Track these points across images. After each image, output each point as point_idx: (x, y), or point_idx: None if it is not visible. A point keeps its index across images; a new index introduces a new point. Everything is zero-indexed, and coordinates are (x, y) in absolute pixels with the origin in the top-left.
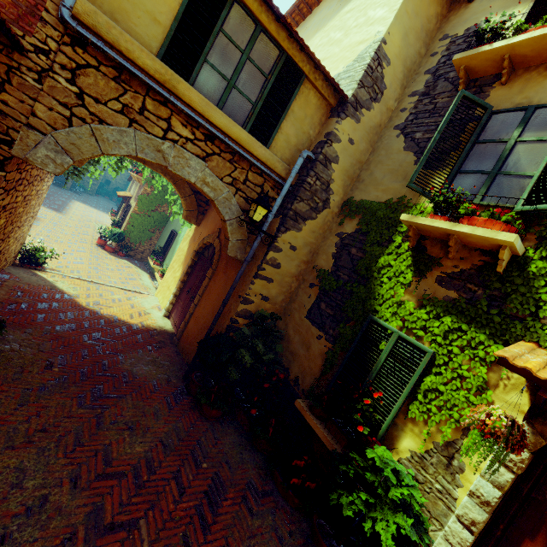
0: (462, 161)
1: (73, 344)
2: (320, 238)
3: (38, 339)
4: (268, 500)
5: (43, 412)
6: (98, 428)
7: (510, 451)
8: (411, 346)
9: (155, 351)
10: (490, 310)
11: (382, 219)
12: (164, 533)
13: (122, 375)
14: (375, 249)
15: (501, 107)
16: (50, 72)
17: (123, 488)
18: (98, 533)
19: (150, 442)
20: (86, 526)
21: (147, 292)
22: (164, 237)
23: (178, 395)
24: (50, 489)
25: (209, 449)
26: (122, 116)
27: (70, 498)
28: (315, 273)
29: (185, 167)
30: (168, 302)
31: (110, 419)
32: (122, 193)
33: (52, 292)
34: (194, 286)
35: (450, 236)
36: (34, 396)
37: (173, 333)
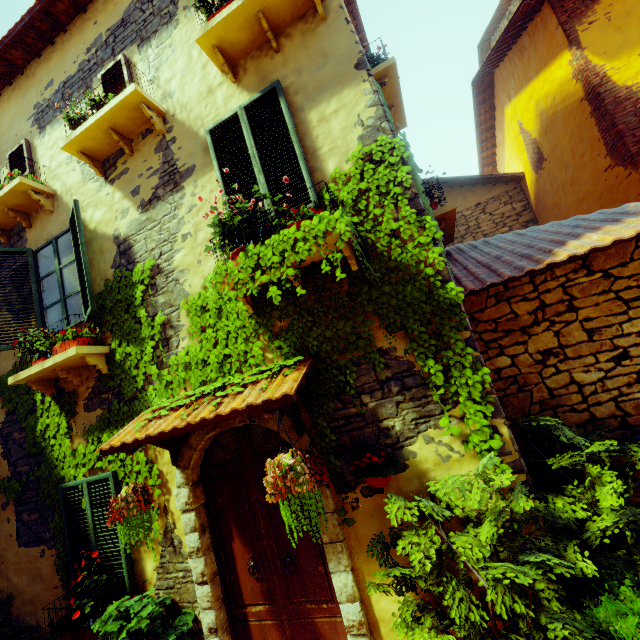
0: (40, 300)
1: None
2: None
3: None
4: None
5: None
6: None
7: (143, 512)
8: (100, 482)
9: None
10: (120, 406)
11: (19, 386)
12: None
13: None
14: (30, 420)
15: (39, 245)
16: None
17: None
18: None
19: None
20: None
21: None
22: None
23: None
24: None
25: None
26: None
27: None
28: None
29: None
30: None
31: None
32: None
33: None
34: None
35: (55, 371)
36: None
37: None
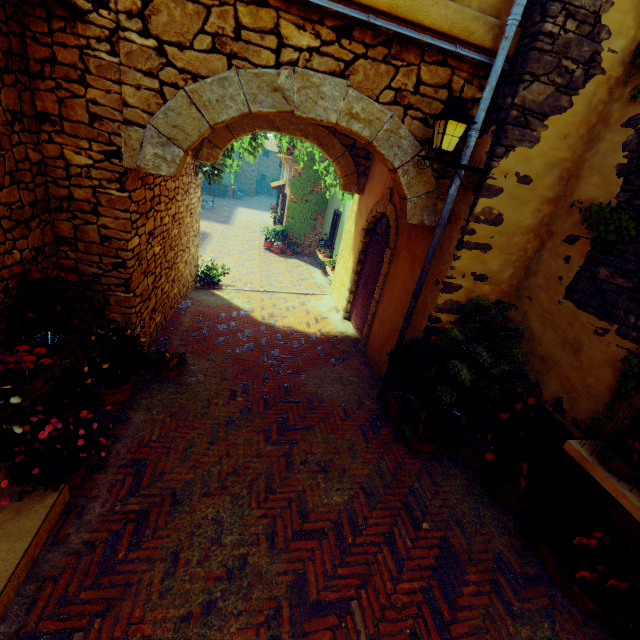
0: None
1: (253, 367)
2: (582, 146)
3: (220, 366)
4: (536, 592)
5: (232, 451)
6: (288, 470)
7: None
8: None
9: (340, 365)
10: None
11: None
12: (385, 626)
13: (306, 400)
14: None
15: None
16: (120, 31)
17: (325, 552)
18: (304, 614)
19: (349, 489)
20: (290, 602)
21: (321, 292)
22: (328, 221)
23: (374, 422)
24: (248, 547)
25: (428, 500)
26: (216, 56)
27: (269, 561)
28: (576, 215)
29: (318, 102)
30: (345, 301)
31: (300, 457)
32: (275, 183)
33: (229, 311)
34: (371, 277)
35: None
36: (222, 432)
37: (356, 339)
